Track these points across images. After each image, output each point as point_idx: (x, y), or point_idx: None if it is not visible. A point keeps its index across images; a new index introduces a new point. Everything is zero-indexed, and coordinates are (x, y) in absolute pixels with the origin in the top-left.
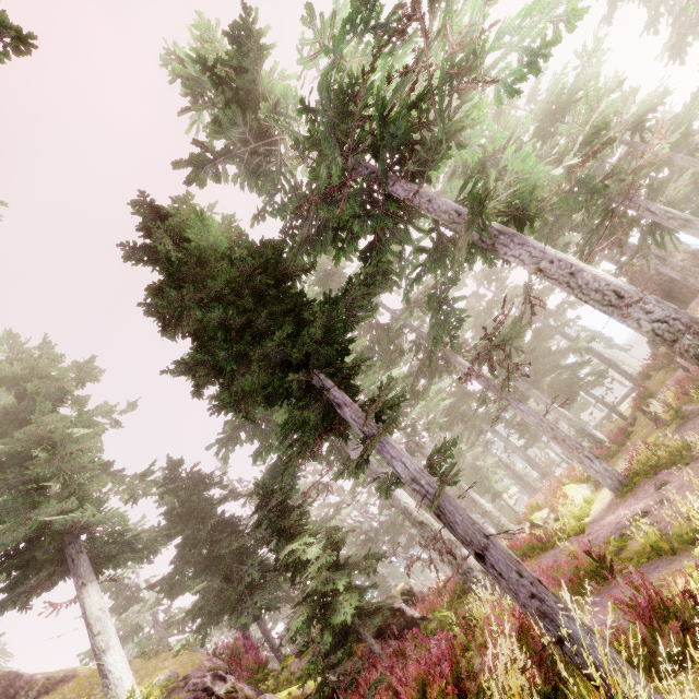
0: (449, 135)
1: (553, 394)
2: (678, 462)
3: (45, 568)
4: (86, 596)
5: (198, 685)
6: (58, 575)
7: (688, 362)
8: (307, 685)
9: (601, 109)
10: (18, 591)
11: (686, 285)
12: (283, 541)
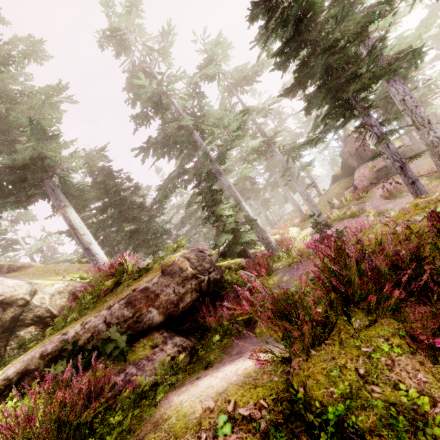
0: (382, 3)
1: (288, 188)
2: (354, 217)
3: (31, 189)
4: (70, 213)
5: (195, 250)
6: (40, 196)
7: (435, 156)
8: (235, 260)
9: (432, 34)
10: (7, 200)
11: (366, 152)
12: (220, 202)
